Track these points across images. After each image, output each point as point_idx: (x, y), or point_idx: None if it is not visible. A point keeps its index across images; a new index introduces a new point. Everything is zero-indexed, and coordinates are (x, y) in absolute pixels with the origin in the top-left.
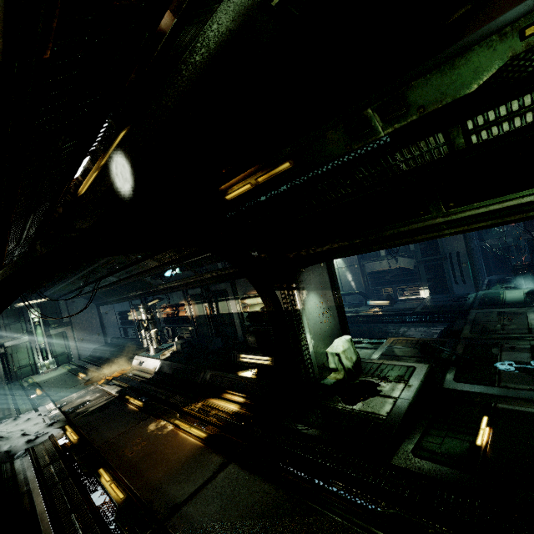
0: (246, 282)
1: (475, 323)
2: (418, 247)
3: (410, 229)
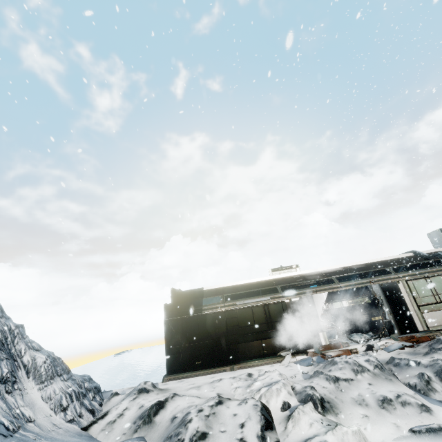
0: (352, 292)
1: None
2: None
3: None
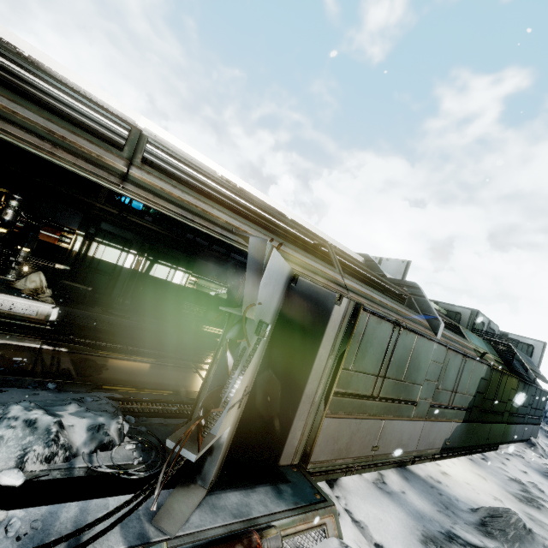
0: (209, 267)
1: None
2: None
3: None
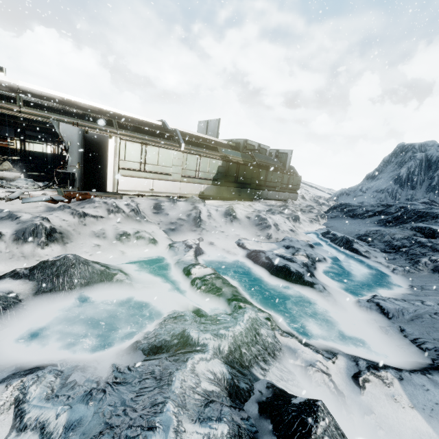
0: None
1: None
2: None
3: None
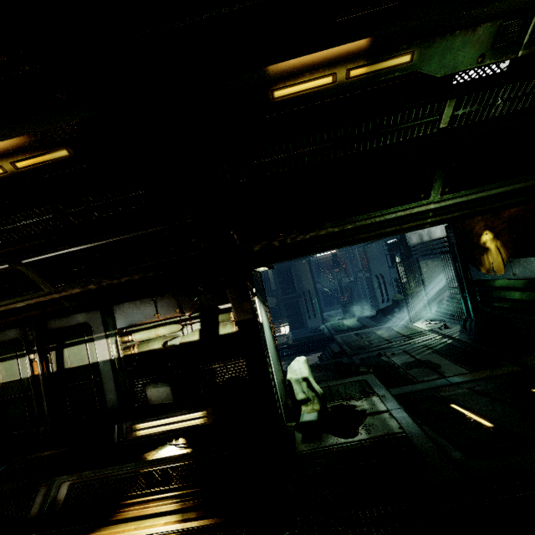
0: (137, 306)
1: (347, 343)
2: (279, 286)
3: (404, 215)
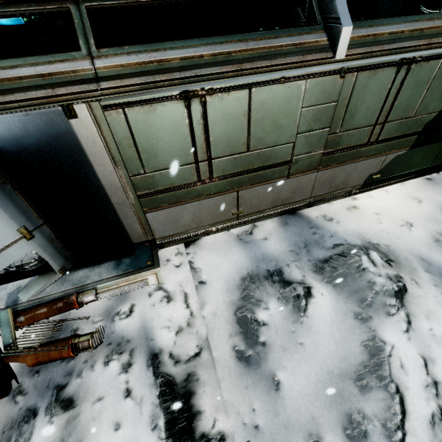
0: None
1: None
2: None
3: None
